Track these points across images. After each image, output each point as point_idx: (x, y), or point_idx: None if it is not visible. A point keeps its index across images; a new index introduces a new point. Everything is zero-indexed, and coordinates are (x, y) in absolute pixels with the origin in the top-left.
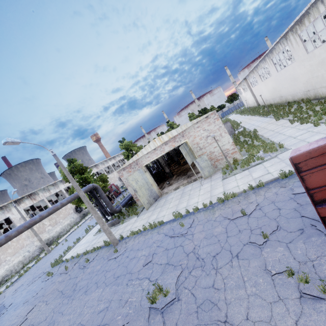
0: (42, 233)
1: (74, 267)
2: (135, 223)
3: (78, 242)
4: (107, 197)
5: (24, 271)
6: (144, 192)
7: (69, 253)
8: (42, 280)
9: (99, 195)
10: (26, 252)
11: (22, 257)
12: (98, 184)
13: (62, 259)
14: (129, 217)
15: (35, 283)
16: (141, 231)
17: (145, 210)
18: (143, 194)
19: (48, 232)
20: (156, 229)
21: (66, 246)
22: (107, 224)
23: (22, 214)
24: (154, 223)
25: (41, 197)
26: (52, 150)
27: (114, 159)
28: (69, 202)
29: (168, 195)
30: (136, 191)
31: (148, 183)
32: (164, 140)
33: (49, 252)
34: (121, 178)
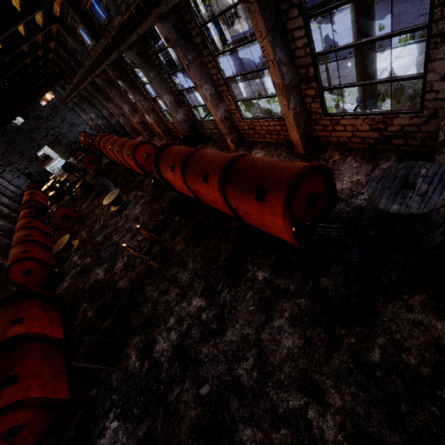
0: None
1: None
2: None
3: None
4: None
5: None
6: None
7: None
8: None
9: None
10: None
11: None
12: None
13: None
14: None
15: None
16: None
17: None
18: None
19: None
20: None
21: None
22: None
23: None
24: None
25: None
26: None
27: None
28: None
29: None
30: None
31: None
32: None
33: None
34: None
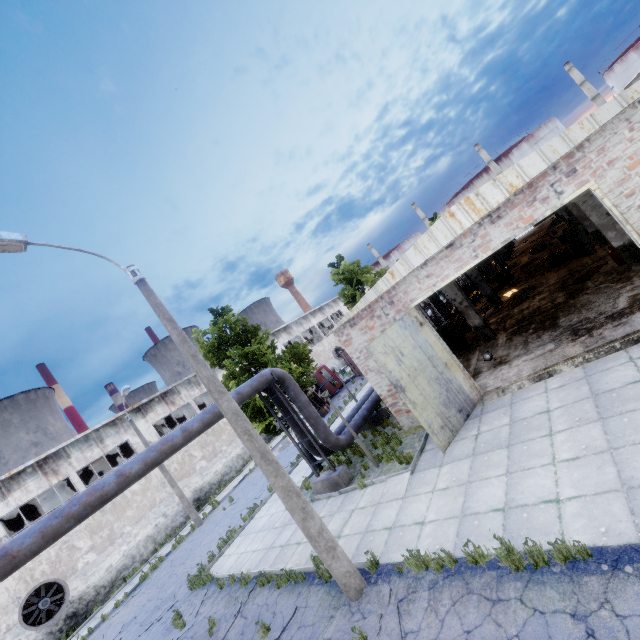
0: (188, 474)
1: (229, 633)
2: (412, 503)
3: (252, 518)
4: (314, 398)
5: (151, 568)
6: (428, 391)
7: (229, 552)
8: (163, 633)
9: (291, 400)
10: (160, 518)
11: (153, 529)
12: (286, 369)
13: (215, 566)
14: (381, 465)
15: (150, 638)
16: (456, 557)
17: (436, 450)
18: (425, 398)
19: (200, 472)
20: (555, 590)
21: (228, 520)
22: (319, 483)
23: (143, 438)
24: (512, 534)
25: (185, 399)
26: (134, 266)
27: (322, 313)
28: (206, 427)
29: (513, 400)
30: (402, 389)
31: (436, 359)
32: (488, 206)
33: (199, 525)
34: (347, 349)
